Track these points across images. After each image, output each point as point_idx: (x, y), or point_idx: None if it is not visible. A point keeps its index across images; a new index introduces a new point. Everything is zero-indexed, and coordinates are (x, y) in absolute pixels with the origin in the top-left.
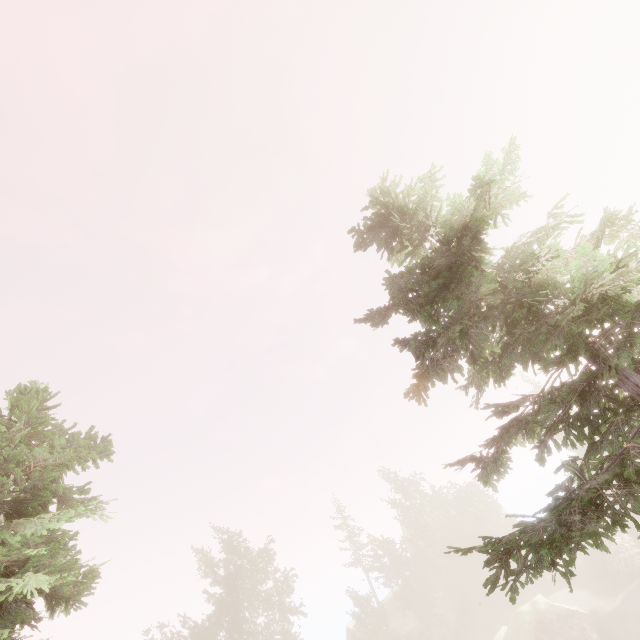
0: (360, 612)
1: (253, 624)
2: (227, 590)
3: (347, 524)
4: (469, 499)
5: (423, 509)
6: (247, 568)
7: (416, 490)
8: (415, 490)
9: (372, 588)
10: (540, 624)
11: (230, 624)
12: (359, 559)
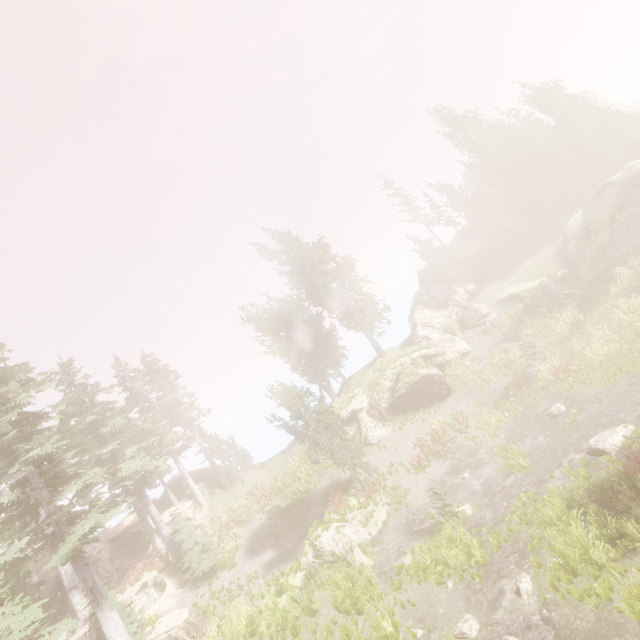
0: (423, 252)
1: (327, 288)
2: (297, 275)
3: (399, 193)
4: (548, 100)
5: (485, 140)
6: (307, 255)
7: (474, 122)
8: (473, 122)
9: (435, 236)
10: (632, 182)
11: (309, 294)
12: (418, 218)
